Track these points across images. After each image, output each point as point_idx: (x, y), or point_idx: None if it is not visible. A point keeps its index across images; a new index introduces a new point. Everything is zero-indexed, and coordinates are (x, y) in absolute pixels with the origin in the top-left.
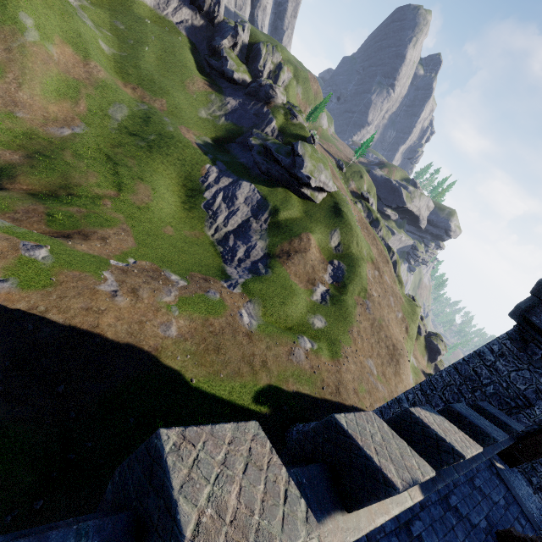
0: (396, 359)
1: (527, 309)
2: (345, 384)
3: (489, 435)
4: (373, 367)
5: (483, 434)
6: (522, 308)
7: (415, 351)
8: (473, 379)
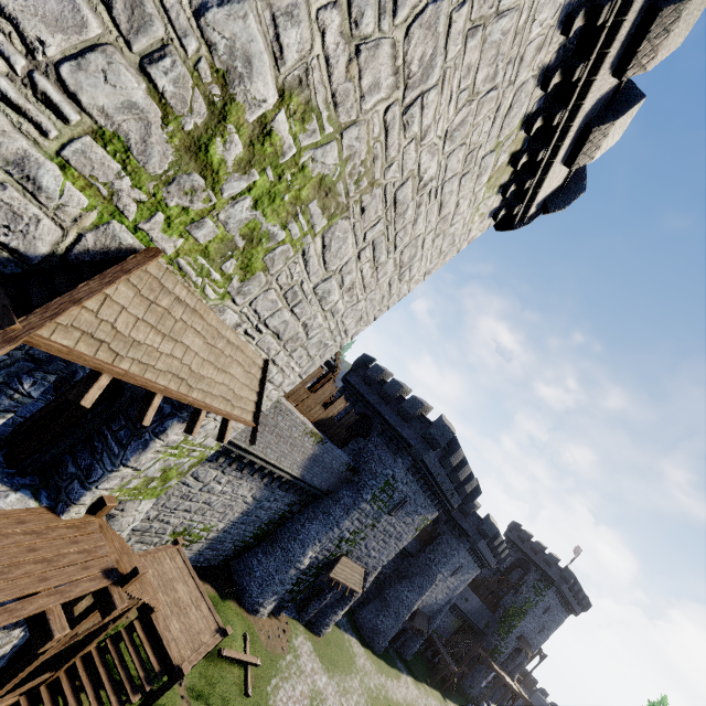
0: None
1: (346, 374)
2: None
3: None
4: None
5: None
6: (345, 374)
7: None
8: None
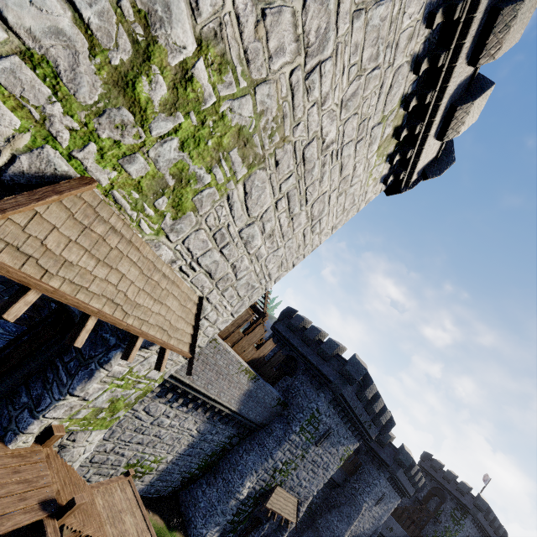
0: None
1: (274, 323)
2: None
3: None
4: None
5: None
6: (273, 323)
7: None
8: None
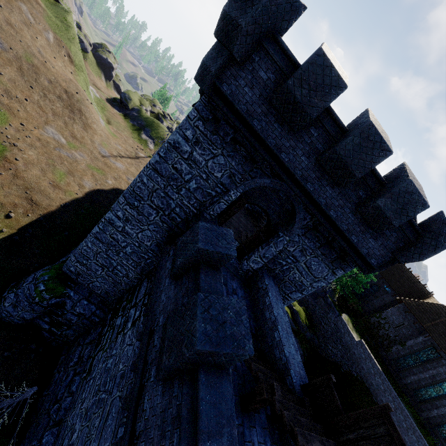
0: (78, 109)
1: (217, 73)
2: (38, 187)
3: (245, 355)
4: (58, 137)
5: (239, 356)
6: (213, 73)
7: (90, 75)
8: (176, 178)
